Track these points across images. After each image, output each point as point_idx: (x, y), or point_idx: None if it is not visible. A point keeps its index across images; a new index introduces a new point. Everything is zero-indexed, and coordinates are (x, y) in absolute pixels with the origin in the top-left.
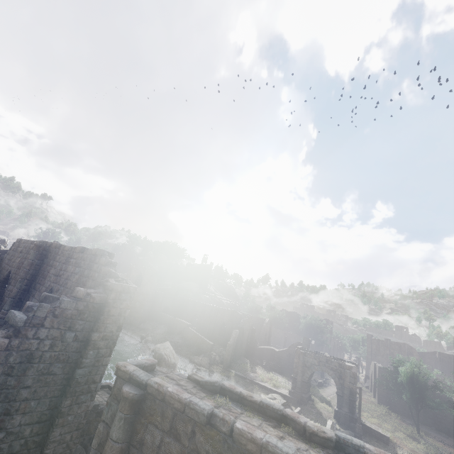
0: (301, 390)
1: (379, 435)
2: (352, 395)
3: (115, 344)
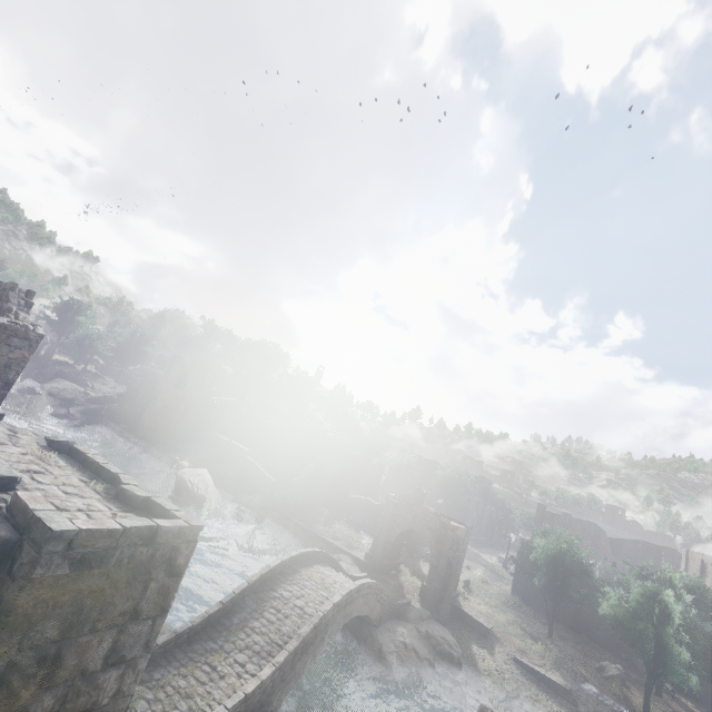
0: (383, 554)
1: (475, 624)
2: (450, 567)
3: (131, 464)
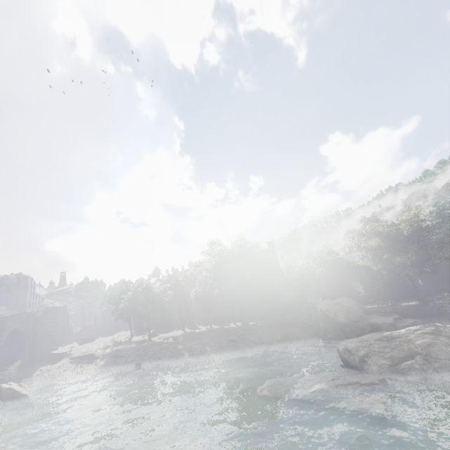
0: (0, 355)
1: (53, 356)
2: (36, 335)
3: None
